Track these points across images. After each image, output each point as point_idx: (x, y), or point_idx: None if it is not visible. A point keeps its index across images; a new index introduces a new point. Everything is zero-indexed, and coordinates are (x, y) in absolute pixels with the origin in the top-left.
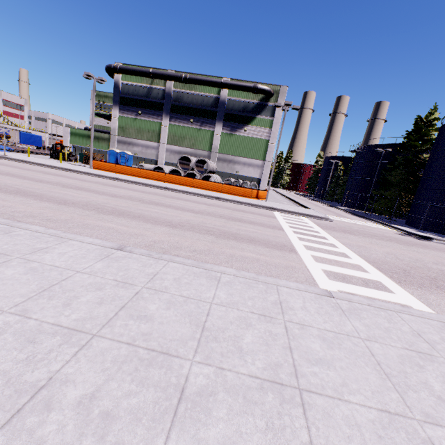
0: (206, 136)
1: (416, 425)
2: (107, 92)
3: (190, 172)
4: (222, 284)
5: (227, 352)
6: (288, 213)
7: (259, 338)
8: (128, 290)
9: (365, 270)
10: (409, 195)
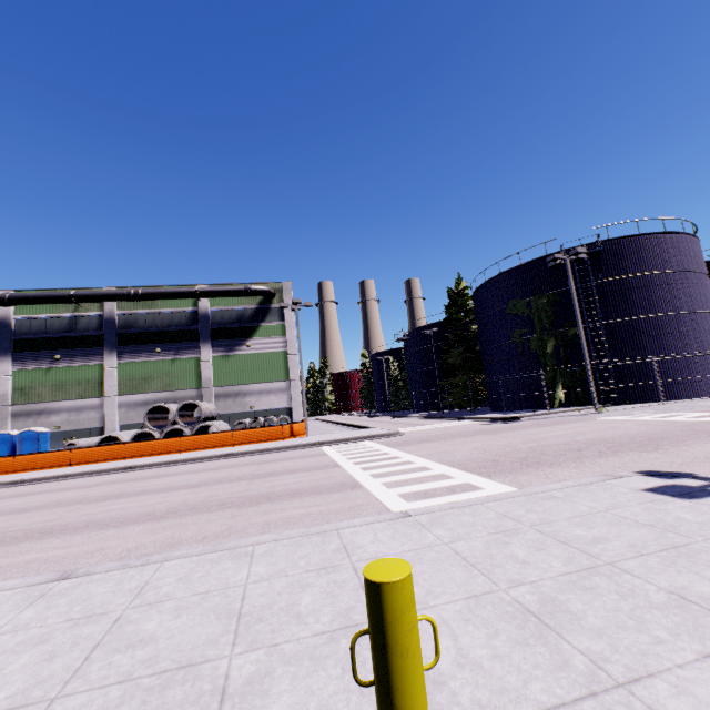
0: (189, 367)
1: (502, 594)
2: None
3: (172, 429)
4: (259, 557)
5: (280, 625)
6: (343, 442)
7: (321, 593)
8: (100, 622)
9: (450, 477)
10: (479, 374)
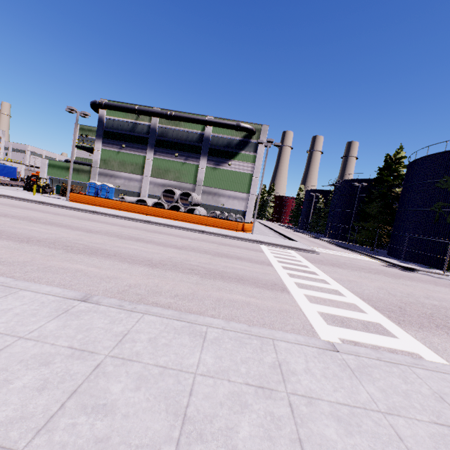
0: (191, 170)
1: None
2: (91, 126)
3: (174, 205)
4: (209, 343)
5: None
6: (275, 246)
7: (258, 427)
8: (86, 362)
9: (362, 310)
10: (388, 226)
